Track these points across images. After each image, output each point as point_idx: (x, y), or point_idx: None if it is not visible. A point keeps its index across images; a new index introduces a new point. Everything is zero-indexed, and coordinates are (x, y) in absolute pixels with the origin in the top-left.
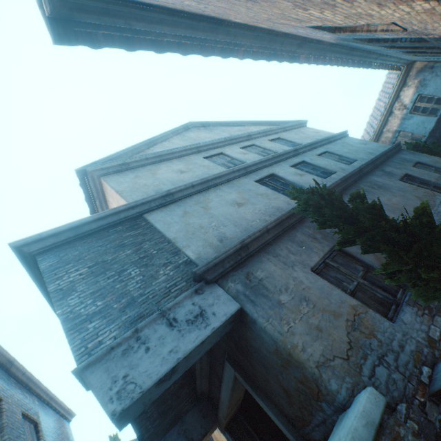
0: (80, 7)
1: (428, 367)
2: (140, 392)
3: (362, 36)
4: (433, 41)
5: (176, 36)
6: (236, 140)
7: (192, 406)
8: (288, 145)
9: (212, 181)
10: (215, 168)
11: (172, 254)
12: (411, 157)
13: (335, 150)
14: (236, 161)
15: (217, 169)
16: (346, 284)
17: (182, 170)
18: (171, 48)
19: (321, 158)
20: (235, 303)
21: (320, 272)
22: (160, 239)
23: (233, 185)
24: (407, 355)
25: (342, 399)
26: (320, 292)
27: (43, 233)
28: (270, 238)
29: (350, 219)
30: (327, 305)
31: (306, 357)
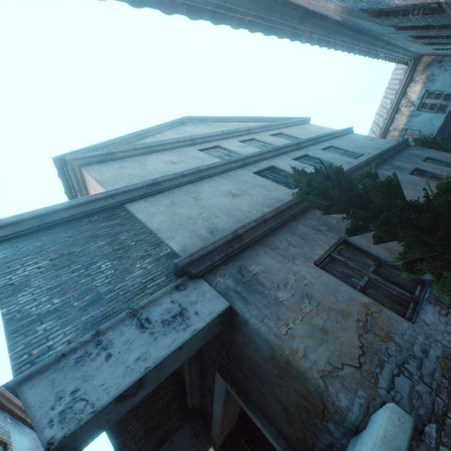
0: None
1: None
2: (92, 412)
3: (371, 2)
4: (449, 10)
5: None
6: (234, 134)
7: (183, 423)
8: (290, 140)
9: (205, 171)
10: (210, 160)
11: (153, 246)
12: (420, 152)
13: (340, 145)
14: (233, 154)
15: (212, 160)
16: (355, 280)
17: (173, 161)
18: (150, 3)
19: (325, 152)
20: (223, 301)
21: (324, 267)
22: (141, 230)
23: (229, 176)
24: (433, 362)
25: (354, 419)
26: (325, 288)
27: None
28: (268, 229)
29: (360, 201)
30: (334, 303)
31: (309, 365)
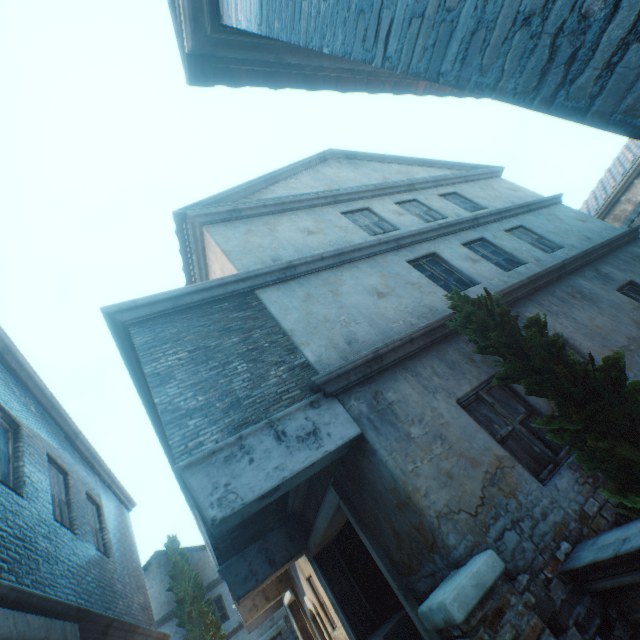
0: (226, 42)
1: (568, 543)
2: (242, 504)
3: None
4: None
5: (336, 70)
6: (390, 190)
7: (279, 525)
8: (466, 206)
9: (349, 254)
10: (355, 233)
11: (287, 351)
12: None
13: (534, 226)
14: (385, 224)
15: (358, 234)
16: (497, 427)
17: (310, 230)
18: (327, 84)
19: (510, 236)
20: (355, 426)
21: (467, 406)
22: (274, 328)
23: (377, 263)
24: (548, 525)
25: (457, 555)
26: (462, 432)
27: (138, 301)
28: (413, 350)
29: (520, 351)
30: (466, 450)
31: (428, 504)
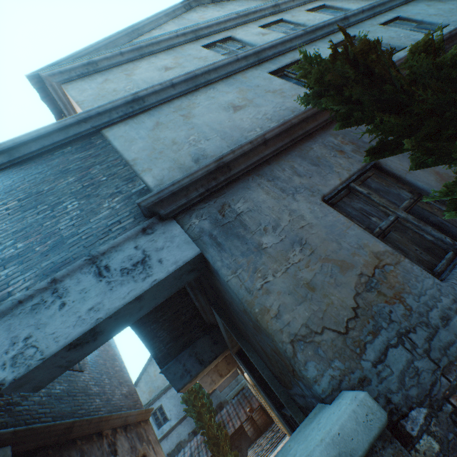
0: None
1: None
2: (40, 359)
3: None
4: None
5: None
6: (254, 16)
7: (203, 334)
8: (336, 15)
9: (203, 77)
10: (214, 59)
11: (125, 181)
12: None
13: (413, 13)
14: (249, 48)
15: (217, 60)
16: (376, 219)
17: (167, 66)
18: None
19: (385, 28)
20: (193, 247)
21: (337, 202)
22: (115, 161)
23: (235, 80)
24: (453, 333)
25: (319, 392)
26: (328, 232)
27: None
28: (268, 153)
29: (399, 101)
30: (334, 252)
31: (280, 327)
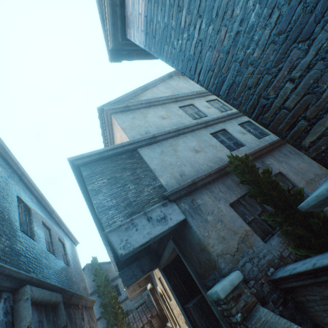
0: (128, 43)
1: (273, 268)
2: (133, 248)
3: None
4: None
5: None
6: (204, 94)
7: (146, 254)
8: None
9: (182, 130)
10: (185, 118)
11: (152, 179)
12: None
13: None
14: (200, 113)
15: (187, 119)
16: (247, 216)
17: (163, 116)
18: None
19: None
20: (182, 215)
21: (234, 206)
22: (146, 168)
23: (195, 134)
24: (265, 260)
25: (224, 272)
26: (230, 219)
27: (83, 155)
28: (210, 179)
29: (259, 184)
30: (232, 227)
31: (213, 250)
